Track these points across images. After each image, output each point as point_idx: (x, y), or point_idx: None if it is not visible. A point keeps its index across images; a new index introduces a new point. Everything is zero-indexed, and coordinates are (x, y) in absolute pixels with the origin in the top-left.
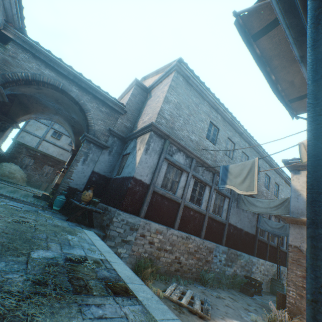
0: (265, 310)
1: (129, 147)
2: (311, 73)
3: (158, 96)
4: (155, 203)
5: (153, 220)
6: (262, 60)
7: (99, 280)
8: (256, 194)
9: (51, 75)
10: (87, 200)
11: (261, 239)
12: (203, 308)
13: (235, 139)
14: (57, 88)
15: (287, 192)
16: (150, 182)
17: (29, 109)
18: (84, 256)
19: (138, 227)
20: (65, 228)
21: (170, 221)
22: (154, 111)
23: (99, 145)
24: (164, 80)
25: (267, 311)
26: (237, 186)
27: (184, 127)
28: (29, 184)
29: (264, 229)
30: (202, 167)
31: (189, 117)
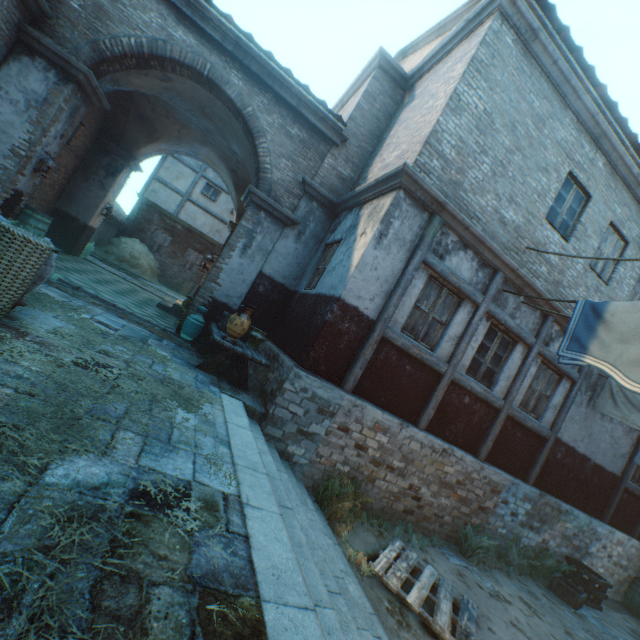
0: None
1: (340, 227)
2: None
3: (431, 96)
4: (383, 364)
5: (371, 401)
6: None
7: (185, 590)
8: None
9: (187, 43)
10: (236, 334)
11: (634, 489)
12: (457, 626)
13: (633, 228)
14: (198, 75)
15: None
16: (378, 317)
17: (155, 131)
18: (186, 484)
19: (335, 410)
20: (183, 388)
21: (410, 409)
22: (415, 136)
23: (277, 217)
24: (458, 46)
25: None
26: (623, 368)
27: (490, 183)
28: (164, 281)
29: None
30: (515, 296)
31: (509, 158)
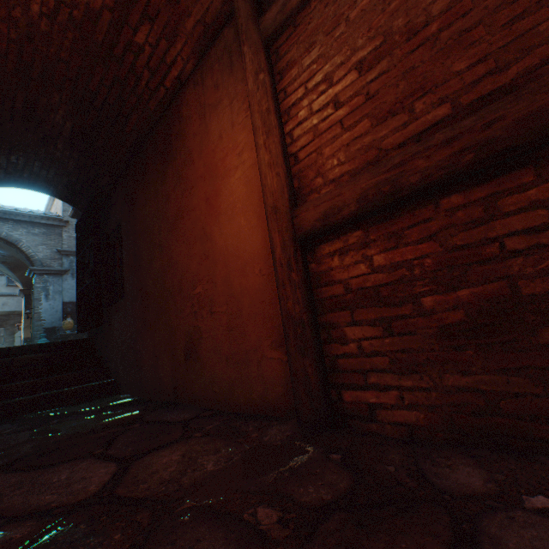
0: None
1: None
2: None
3: None
4: None
5: None
6: None
7: None
8: None
9: None
10: (70, 327)
11: None
12: None
13: None
14: None
15: None
16: None
17: None
18: None
19: None
20: None
21: None
22: None
23: (55, 273)
24: None
25: None
26: None
27: None
28: None
29: None
30: None
31: None
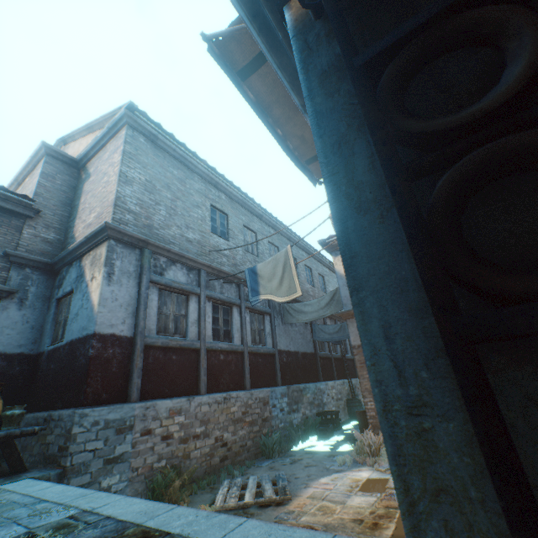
0: (351, 443)
1: (67, 280)
2: (315, 128)
3: (105, 174)
4: (155, 364)
5: (159, 397)
6: (260, 107)
7: None
8: (302, 297)
9: None
10: None
11: (323, 354)
12: (278, 489)
13: (255, 225)
14: None
15: (335, 283)
16: (135, 332)
17: None
18: (26, 534)
19: (132, 422)
20: None
21: (190, 385)
22: (105, 201)
23: None
24: (110, 142)
25: (353, 443)
26: (275, 293)
27: (170, 220)
28: None
29: (323, 339)
30: (218, 280)
31: (175, 204)
